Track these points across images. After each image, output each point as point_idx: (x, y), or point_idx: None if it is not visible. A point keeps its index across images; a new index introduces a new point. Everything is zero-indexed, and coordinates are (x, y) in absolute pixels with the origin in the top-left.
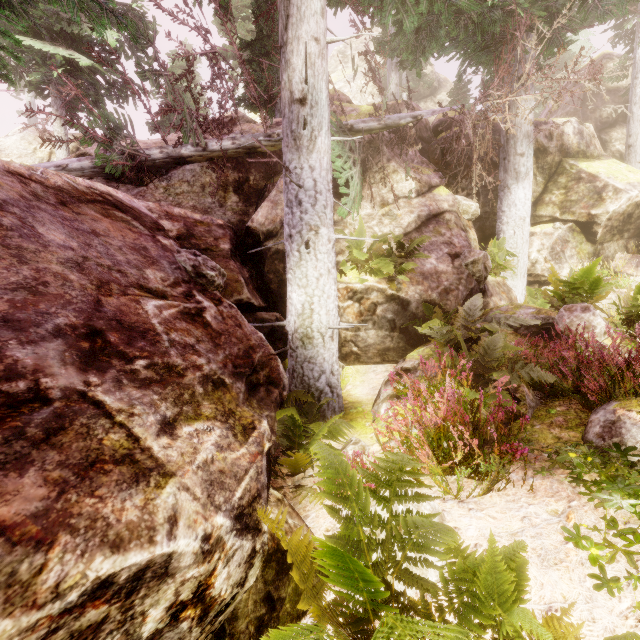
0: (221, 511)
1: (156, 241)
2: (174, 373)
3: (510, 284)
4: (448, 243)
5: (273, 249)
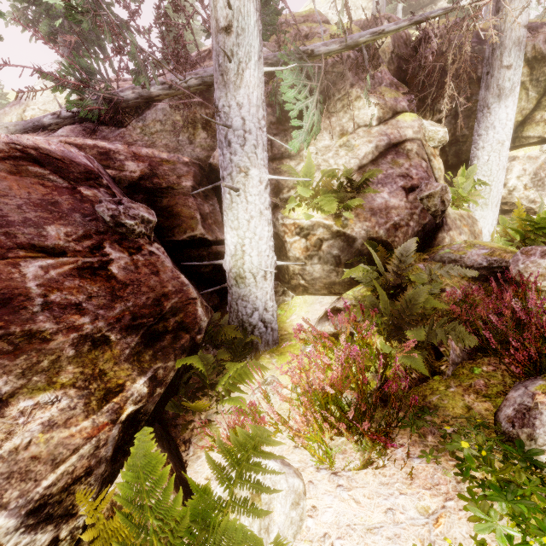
0: (6, 510)
1: (75, 193)
2: (37, 339)
3: (479, 214)
4: (405, 175)
5: None
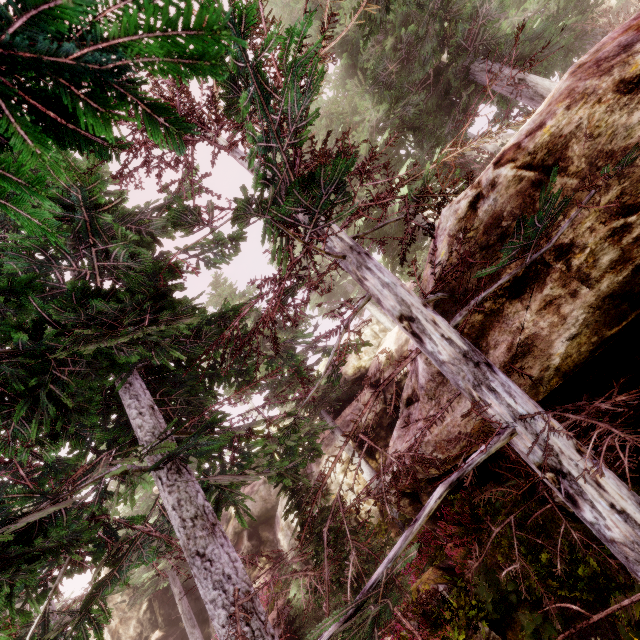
0: None
1: None
2: None
3: None
4: None
5: None
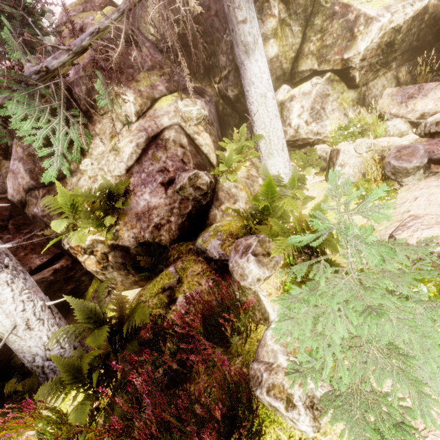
0: None
1: None
2: None
3: (268, 164)
4: (162, 169)
5: (30, 215)
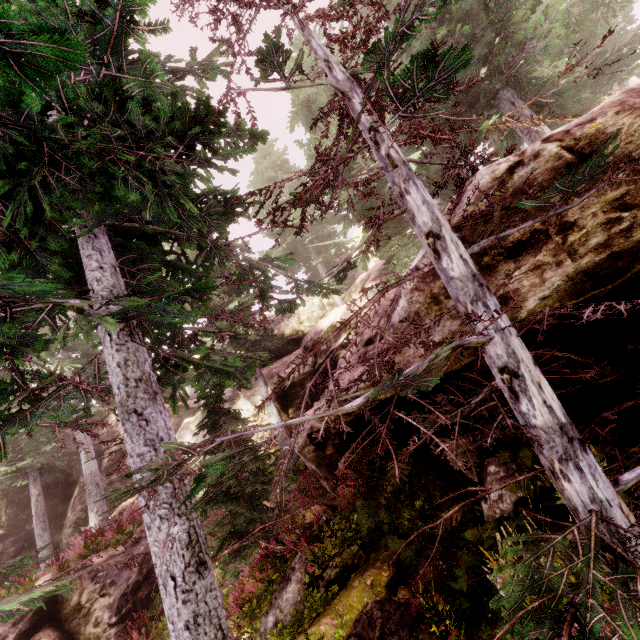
0: None
1: None
2: None
3: None
4: None
5: None
